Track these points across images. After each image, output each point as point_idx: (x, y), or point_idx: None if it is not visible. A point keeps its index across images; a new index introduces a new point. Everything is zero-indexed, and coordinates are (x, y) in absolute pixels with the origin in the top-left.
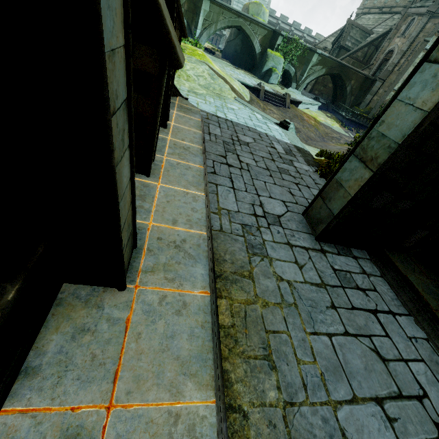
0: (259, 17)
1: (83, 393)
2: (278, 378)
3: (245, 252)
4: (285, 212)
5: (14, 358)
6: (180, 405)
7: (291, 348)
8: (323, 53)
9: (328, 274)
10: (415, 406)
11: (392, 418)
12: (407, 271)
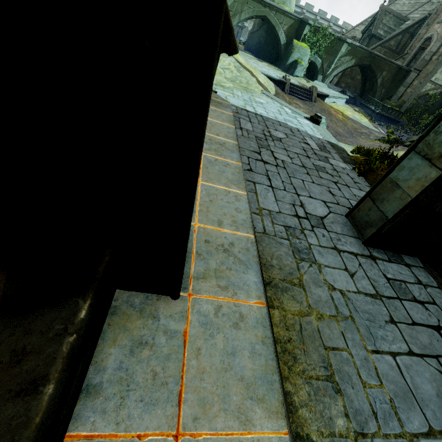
0: (285, 6)
1: (148, 417)
2: (344, 404)
3: (292, 257)
4: (327, 214)
5: (75, 375)
6: (251, 435)
7: (353, 368)
8: (353, 43)
9: (382, 284)
10: None
11: None
12: None
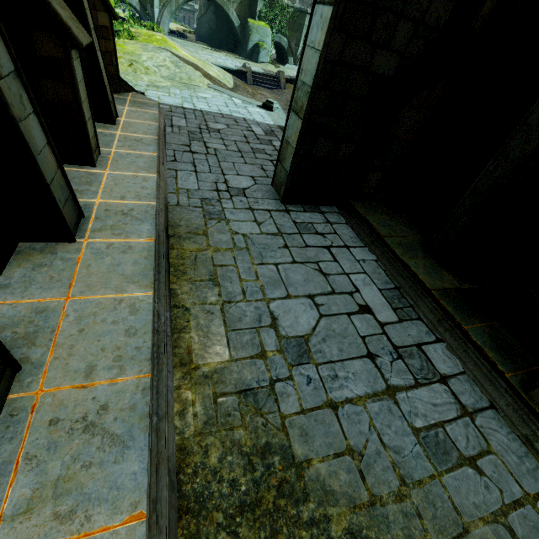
0: None
1: (46, 294)
2: (220, 290)
3: (202, 218)
4: (251, 185)
5: None
6: (124, 296)
7: (236, 273)
8: None
9: (288, 226)
10: (344, 297)
11: (319, 304)
12: (368, 213)
